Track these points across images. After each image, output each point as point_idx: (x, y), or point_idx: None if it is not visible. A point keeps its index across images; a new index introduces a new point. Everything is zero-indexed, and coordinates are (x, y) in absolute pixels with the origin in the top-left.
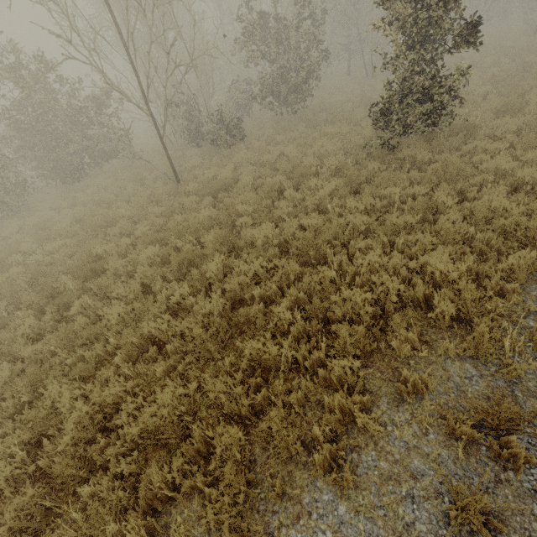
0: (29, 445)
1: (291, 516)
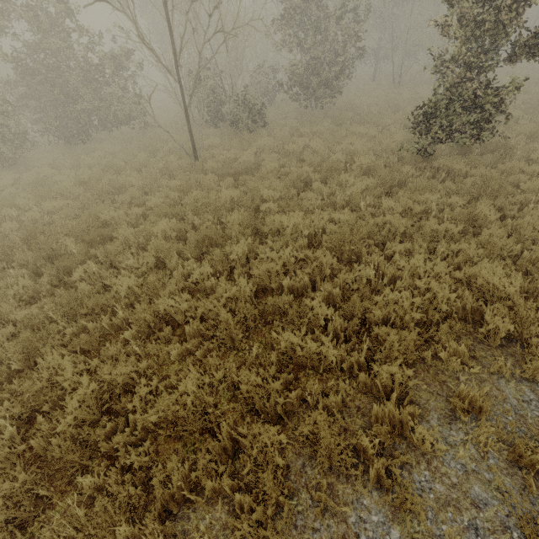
0: (17, 419)
1: (335, 536)
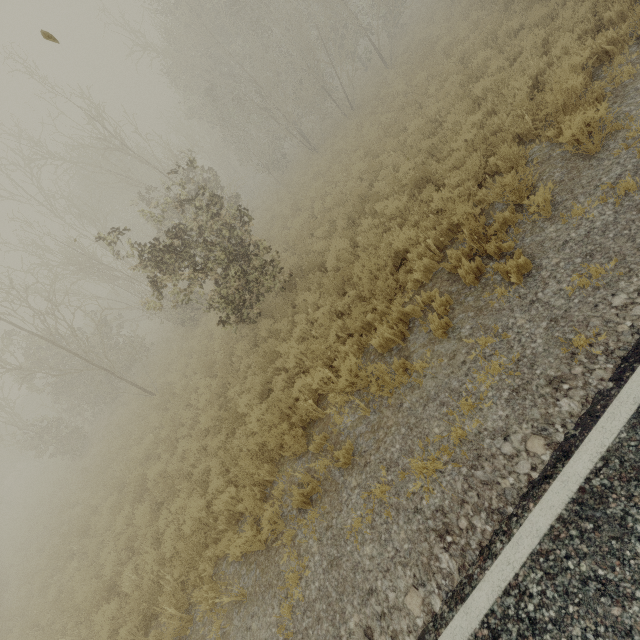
0: None
1: None
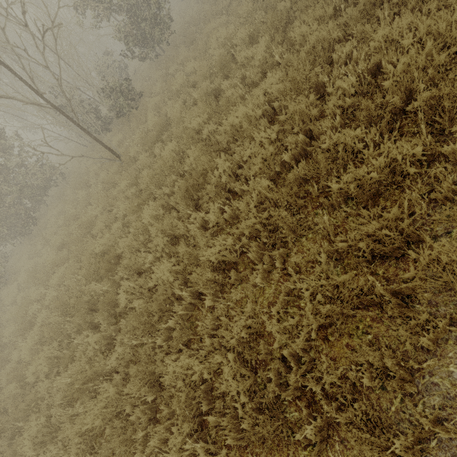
0: (192, 433)
1: None
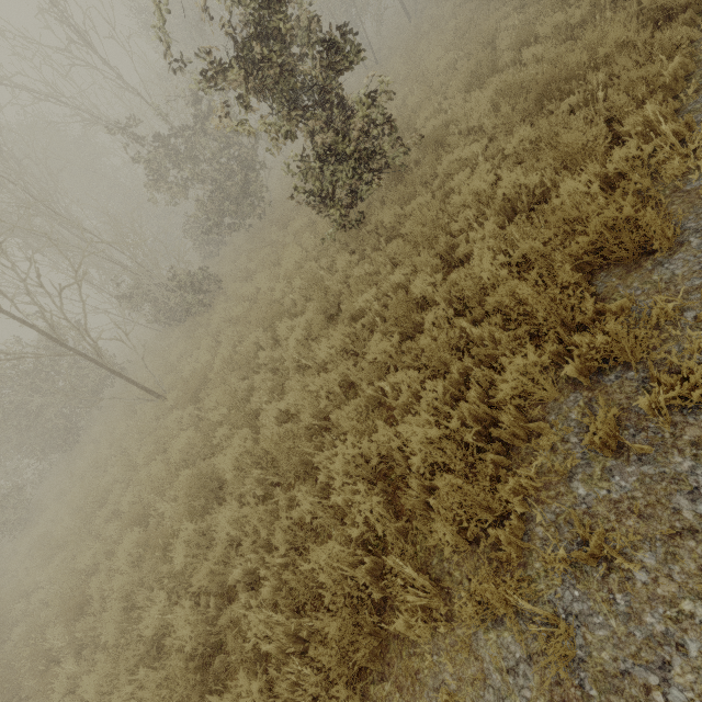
0: None
1: None
